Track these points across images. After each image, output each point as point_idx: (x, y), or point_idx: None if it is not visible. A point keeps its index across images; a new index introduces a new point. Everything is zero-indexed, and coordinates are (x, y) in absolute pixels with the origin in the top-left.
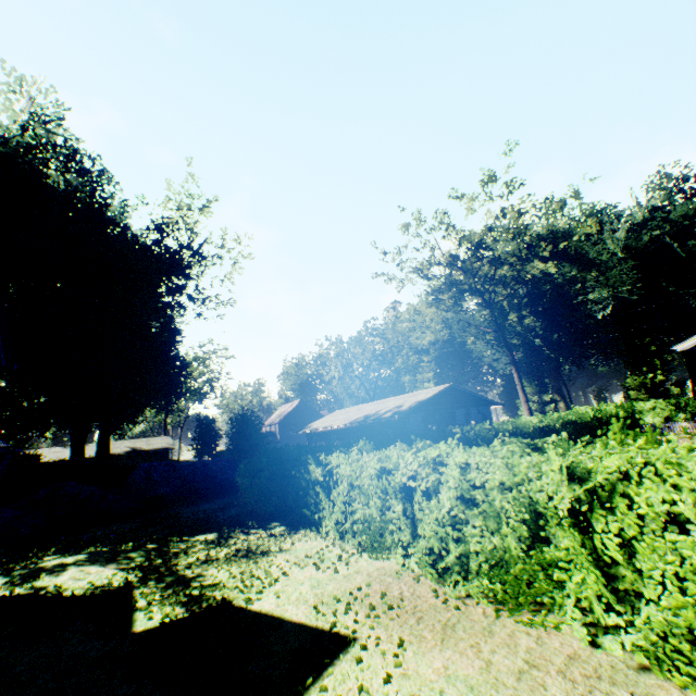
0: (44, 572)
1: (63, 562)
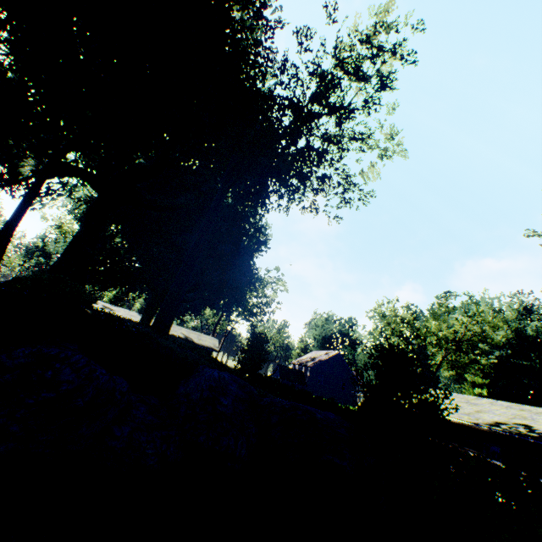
0: None
1: None
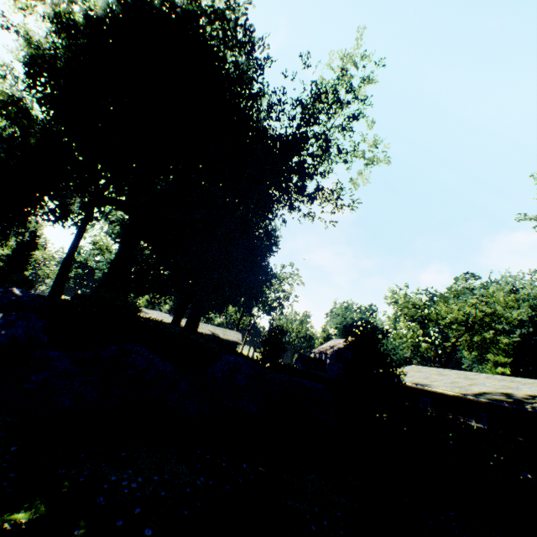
0: None
1: None
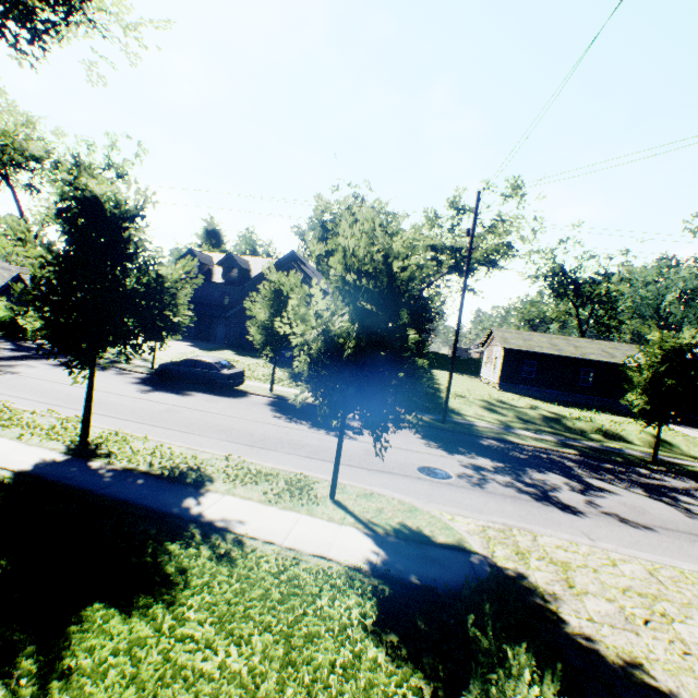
0: None
1: None
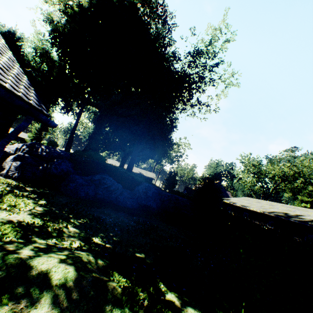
0: (5, 298)
1: (48, 275)
